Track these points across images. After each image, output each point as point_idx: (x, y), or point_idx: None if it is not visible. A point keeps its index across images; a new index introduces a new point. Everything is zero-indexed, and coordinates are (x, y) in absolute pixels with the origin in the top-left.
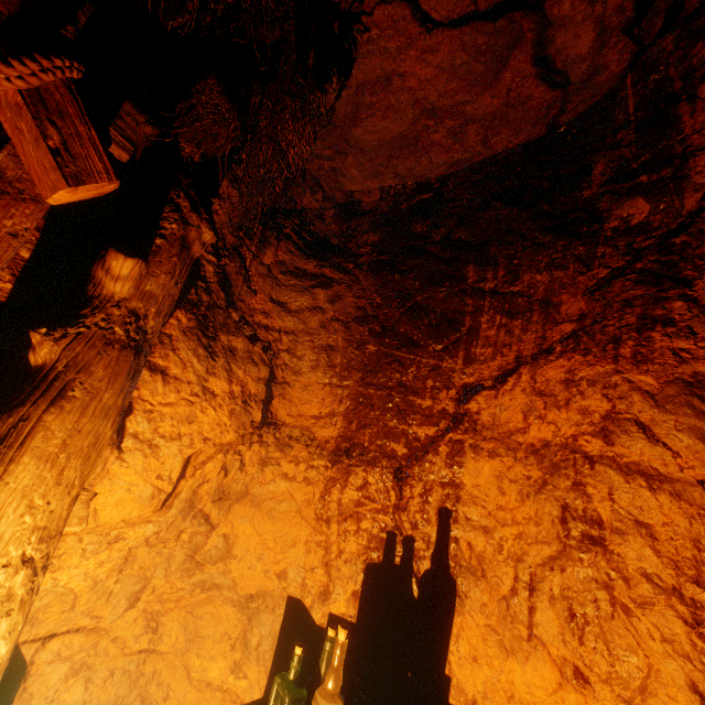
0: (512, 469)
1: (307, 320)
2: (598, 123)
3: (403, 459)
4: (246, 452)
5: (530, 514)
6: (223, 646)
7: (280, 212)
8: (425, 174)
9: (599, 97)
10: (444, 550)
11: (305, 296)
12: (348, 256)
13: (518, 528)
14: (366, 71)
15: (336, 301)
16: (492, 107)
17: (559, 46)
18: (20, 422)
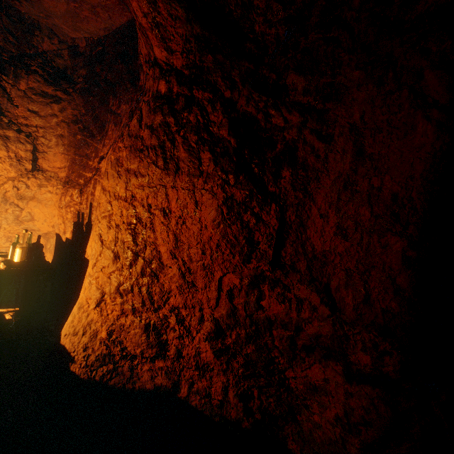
0: None
1: (50, 121)
2: None
3: (83, 186)
4: (27, 181)
5: None
6: None
7: (26, 56)
8: (97, 33)
9: None
10: (90, 217)
11: (48, 108)
12: (72, 83)
13: None
14: None
15: (63, 111)
16: (96, 1)
17: None
18: None
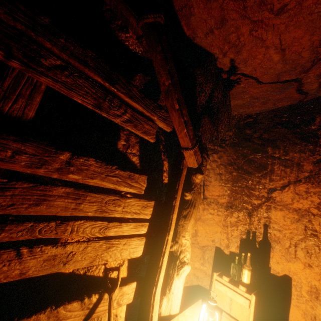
0: (288, 215)
1: (212, 165)
2: (318, 104)
3: (250, 210)
4: (200, 207)
5: (294, 227)
6: (197, 258)
7: None
8: (250, 112)
9: (319, 96)
10: (266, 235)
11: (210, 157)
12: (222, 140)
13: (290, 230)
14: (235, 90)
15: (220, 158)
16: (279, 98)
17: (305, 87)
18: (189, 212)
